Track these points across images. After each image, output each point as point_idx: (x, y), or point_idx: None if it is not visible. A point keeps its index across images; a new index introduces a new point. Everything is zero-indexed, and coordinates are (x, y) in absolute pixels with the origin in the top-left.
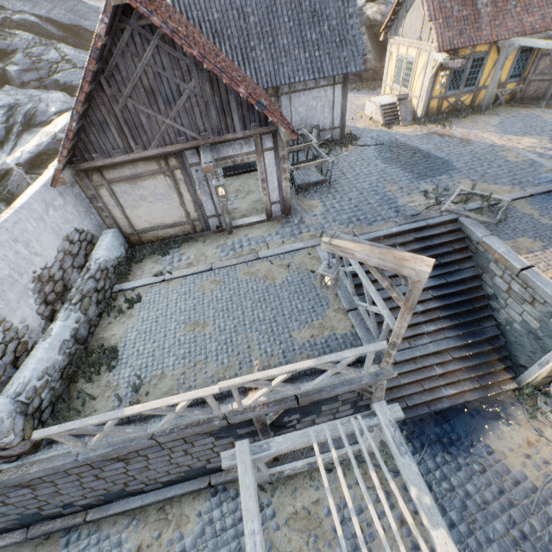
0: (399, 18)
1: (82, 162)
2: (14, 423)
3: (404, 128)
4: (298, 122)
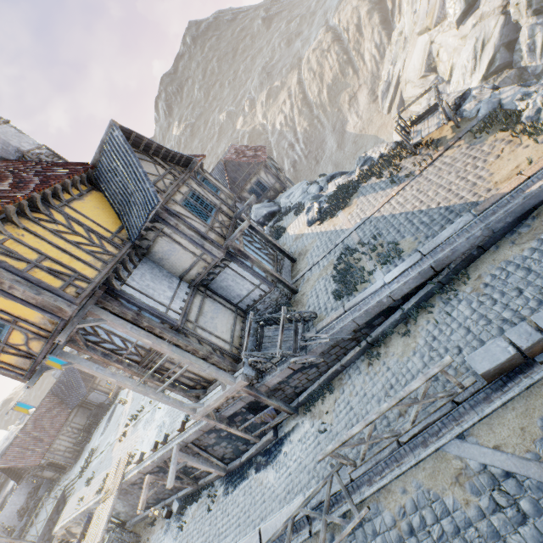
0: None
1: (24, 475)
2: None
3: None
4: (98, 401)
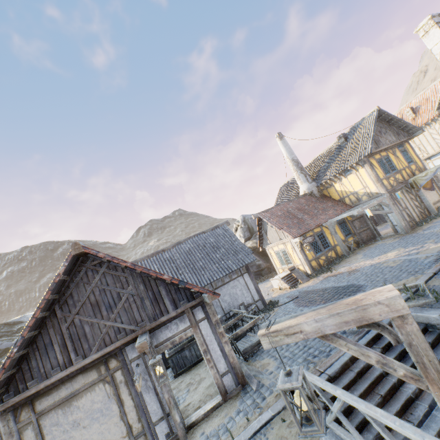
0: (264, 237)
1: (13, 396)
2: None
3: (306, 283)
4: (228, 307)
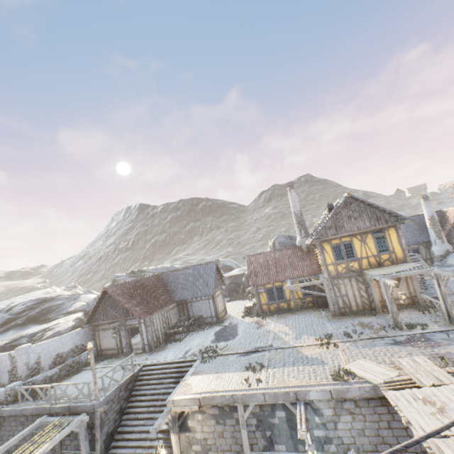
0: None
1: (93, 323)
2: (17, 388)
3: (249, 318)
4: (196, 313)
